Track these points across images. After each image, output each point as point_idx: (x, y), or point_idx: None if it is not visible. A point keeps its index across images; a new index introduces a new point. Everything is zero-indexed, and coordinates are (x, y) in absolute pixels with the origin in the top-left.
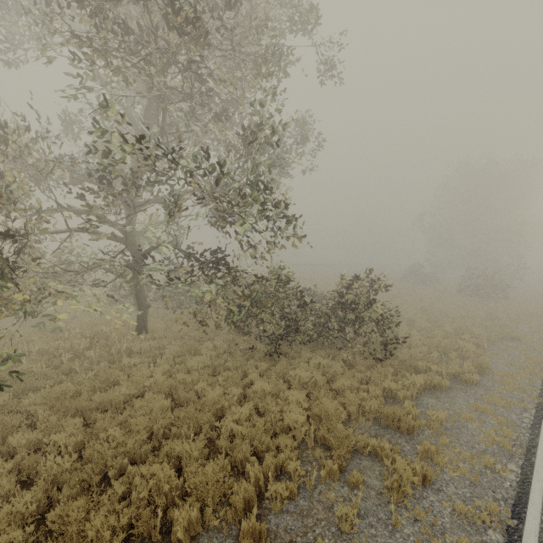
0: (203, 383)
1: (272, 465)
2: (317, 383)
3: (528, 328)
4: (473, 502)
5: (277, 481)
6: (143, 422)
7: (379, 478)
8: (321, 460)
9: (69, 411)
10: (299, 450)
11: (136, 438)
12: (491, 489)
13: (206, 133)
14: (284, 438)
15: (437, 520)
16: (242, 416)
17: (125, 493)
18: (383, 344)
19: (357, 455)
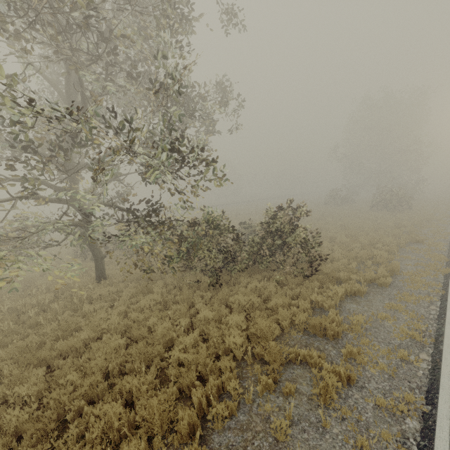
0: (154, 319)
1: (214, 387)
2: (254, 304)
3: (429, 231)
4: (392, 394)
5: (220, 400)
6: (98, 363)
7: (310, 384)
8: (258, 376)
9: (33, 362)
10: (238, 370)
11: (90, 380)
12: (407, 380)
13: (124, 93)
14: (225, 359)
15: (361, 417)
16: (187, 345)
17: (84, 432)
18: (308, 263)
19: (290, 365)
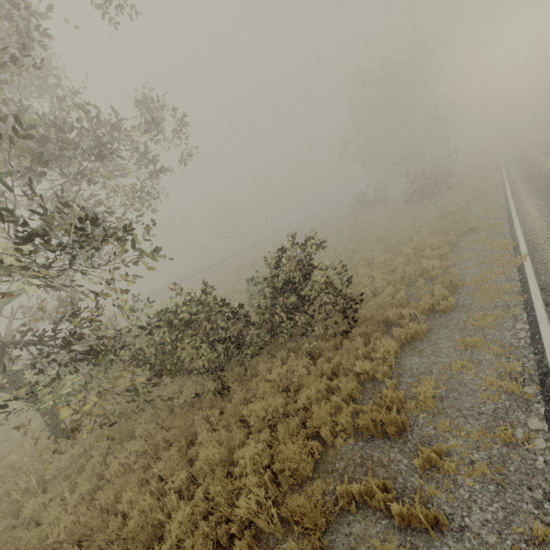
0: (130, 495)
1: None
2: (278, 409)
3: (481, 211)
4: (512, 528)
5: None
6: None
7: None
8: None
9: None
10: None
11: None
12: (525, 485)
13: None
14: (239, 548)
15: None
16: (175, 540)
17: None
18: (342, 313)
19: (343, 517)
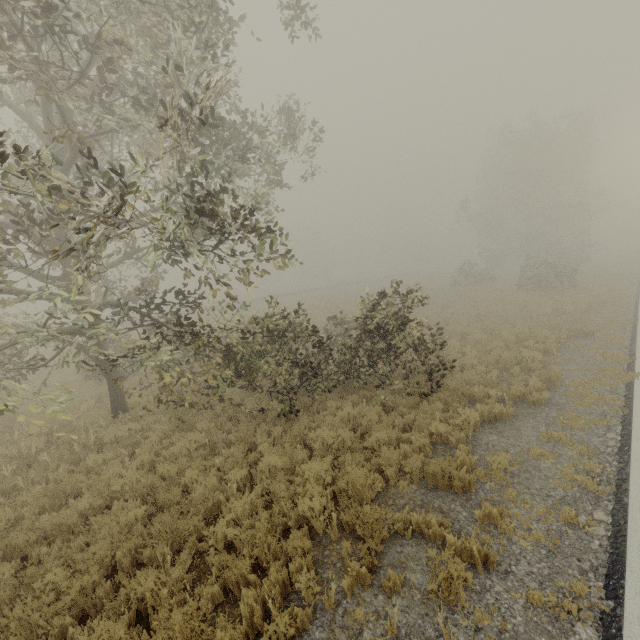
0: (192, 473)
1: (276, 584)
2: (345, 442)
3: (602, 319)
4: (554, 582)
5: (285, 605)
6: (98, 552)
7: (426, 571)
8: (345, 561)
9: None
10: (314, 553)
11: (80, 583)
12: (576, 557)
13: (133, 130)
14: (297, 535)
15: (505, 625)
16: (239, 514)
17: None
18: (427, 374)
19: (397, 539)
